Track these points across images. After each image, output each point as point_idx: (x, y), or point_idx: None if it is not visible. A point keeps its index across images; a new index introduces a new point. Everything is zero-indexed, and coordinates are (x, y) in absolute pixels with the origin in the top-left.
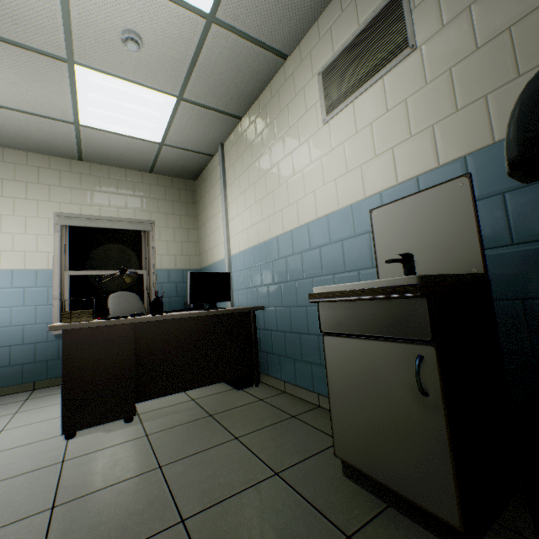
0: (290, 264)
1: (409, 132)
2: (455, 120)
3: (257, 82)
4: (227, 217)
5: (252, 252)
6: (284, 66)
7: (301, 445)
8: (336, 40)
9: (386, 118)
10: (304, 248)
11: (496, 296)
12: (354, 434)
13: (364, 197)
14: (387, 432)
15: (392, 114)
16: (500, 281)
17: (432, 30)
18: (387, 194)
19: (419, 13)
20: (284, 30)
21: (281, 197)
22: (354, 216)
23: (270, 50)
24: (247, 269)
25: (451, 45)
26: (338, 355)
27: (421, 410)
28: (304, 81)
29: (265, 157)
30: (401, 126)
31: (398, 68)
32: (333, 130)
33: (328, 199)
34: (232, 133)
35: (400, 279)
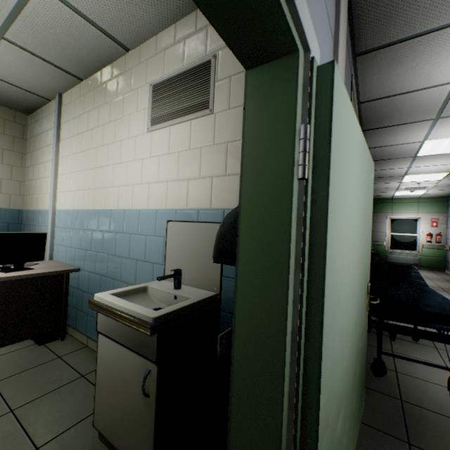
0: (106, 238)
1: (199, 174)
2: (224, 181)
3: (98, 57)
4: (57, 171)
5: (76, 214)
6: (126, 56)
7: (76, 409)
8: (167, 64)
9: (189, 154)
10: (119, 230)
11: (223, 308)
12: (107, 413)
13: (166, 208)
14: (126, 415)
15: (192, 154)
16: (226, 299)
17: (223, 107)
18: (180, 213)
19: (219, 87)
20: (125, 28)
21: (108, 176)
22: (158, 219)
23: (112, 38)
24: (70, 228)
25: (231, 126)
26: (105, 352)
27: (145, 405)
28: (139, 82)
29: (99, 132)
30: (196, 166)
31: (201, 120)
32: (153, 141)
33: (142, 197)
34: (72, 88)
35: (145, 315)
